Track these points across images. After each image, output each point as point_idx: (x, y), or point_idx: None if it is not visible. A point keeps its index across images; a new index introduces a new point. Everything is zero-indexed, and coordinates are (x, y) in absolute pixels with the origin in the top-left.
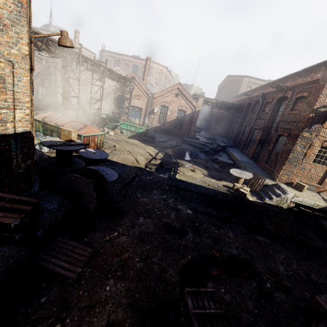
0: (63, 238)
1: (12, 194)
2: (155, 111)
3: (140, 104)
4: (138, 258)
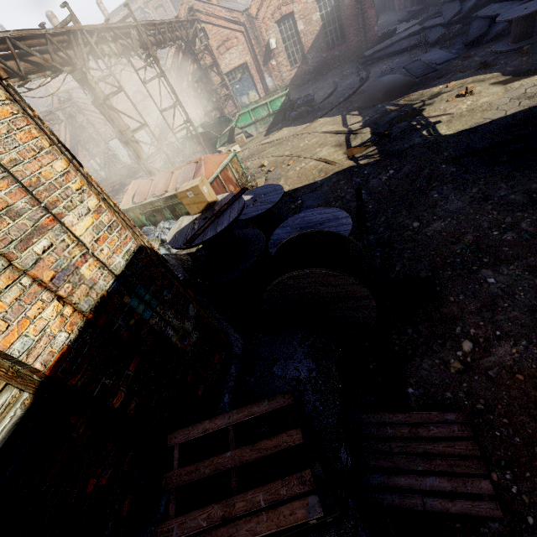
0: (370, 414)
1: (228, 413)
2: (272, 47)
3: (238, 59)
4: None
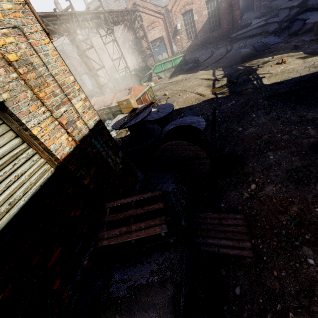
0: (200, 213)
1: (132, 197)
2: (178, 28)
3: (158, 34)
4: (317, 208)
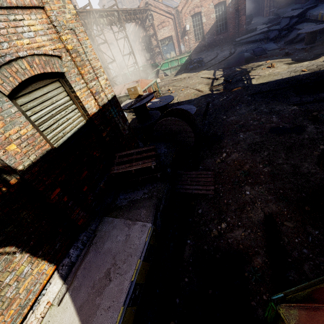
0: (183, 172)
1: (135, 149)
2: (187, 29)
3: (167, 33)
4: (261, 165)
